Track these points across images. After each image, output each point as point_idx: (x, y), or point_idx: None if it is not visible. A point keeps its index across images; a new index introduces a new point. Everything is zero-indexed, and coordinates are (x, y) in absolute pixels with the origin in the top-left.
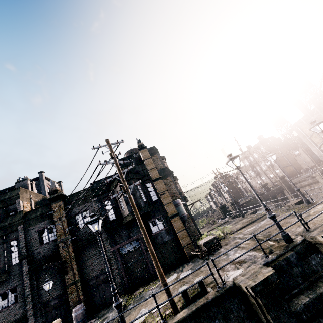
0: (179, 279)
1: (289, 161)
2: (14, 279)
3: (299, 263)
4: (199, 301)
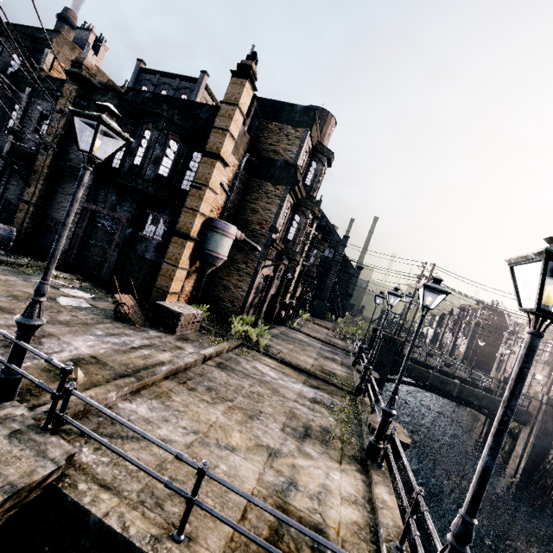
0: None
1: None
2: None
3: None
4: None
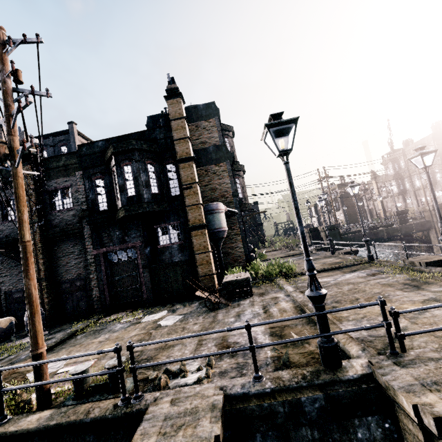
0: (51, 361)
1: None
2: None
3: (321, 422)
4: (81, 406)
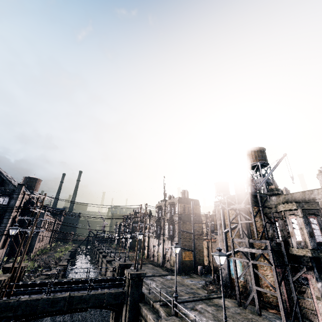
0: None
1: (196, 244)
2: None
3: None
4: None
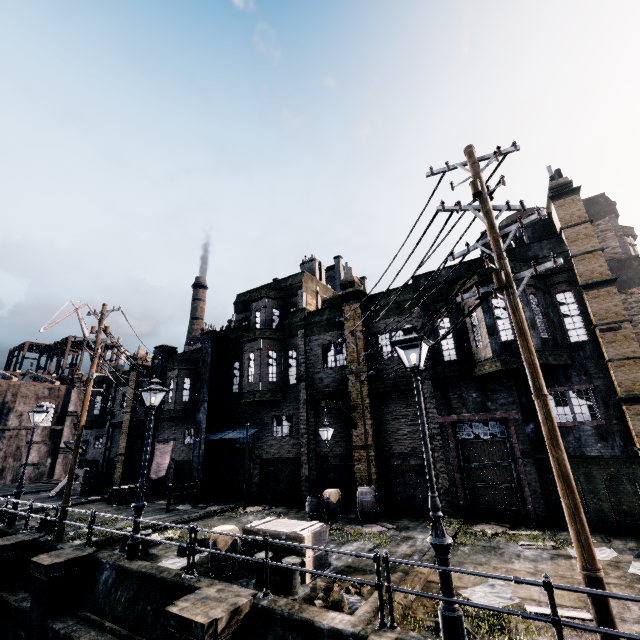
0: None
1: None
2: (290, 404)
3: None
4: None
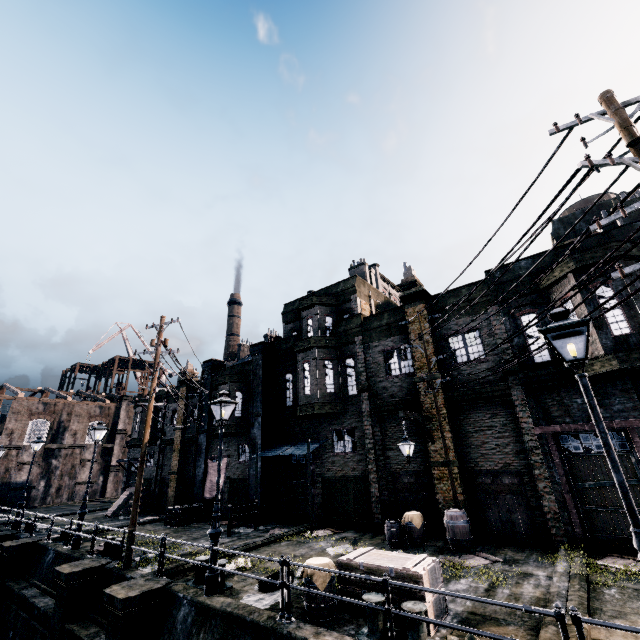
0: None
1: None
2: (352, 417)
3: None
4: None
